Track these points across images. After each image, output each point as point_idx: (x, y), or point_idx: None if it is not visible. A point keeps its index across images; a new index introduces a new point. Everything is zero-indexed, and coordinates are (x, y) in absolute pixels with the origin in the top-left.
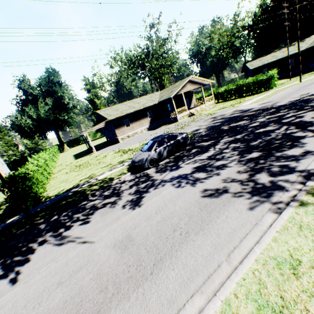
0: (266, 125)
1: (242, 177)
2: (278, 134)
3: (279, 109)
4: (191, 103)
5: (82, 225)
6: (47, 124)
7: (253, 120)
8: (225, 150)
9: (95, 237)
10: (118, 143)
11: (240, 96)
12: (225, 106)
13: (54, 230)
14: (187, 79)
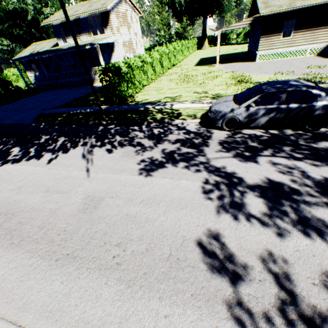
0: None
1: (309, 297)
2: None
3: None
4: None
5: (106, 152)
6: (198, 4)
7: None
8: None
9: (95, 173)
10: (254, 61)
11: None
12: None
13: (98, 139)
14: None
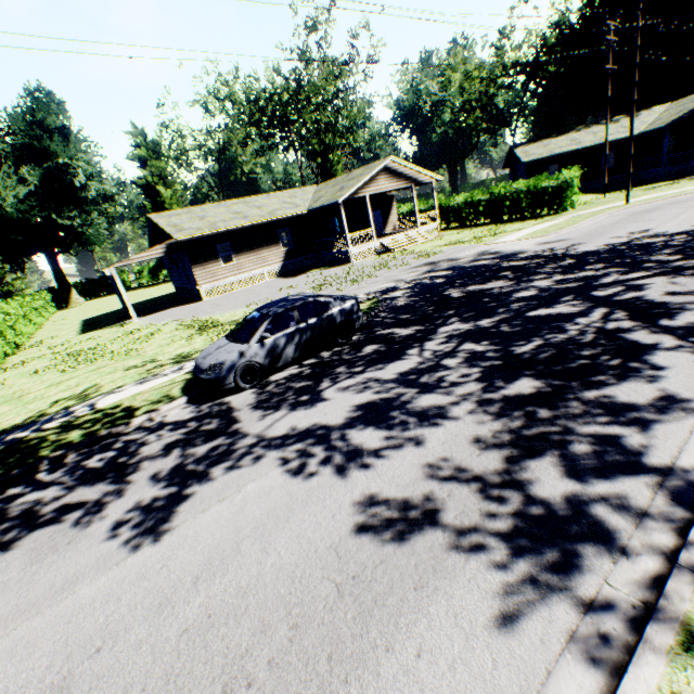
0: (554, 299)
1: (486, 467)
2: (587, 328)
3: (585, 260)
4: (387, 222)
5: None
6: (24, 235)
7: (524, 283)
8: (449, 361)
9: None
10: (201, 300)
11: (497, 221)
12: (461, 239)
13: None
14: (381, 163)
